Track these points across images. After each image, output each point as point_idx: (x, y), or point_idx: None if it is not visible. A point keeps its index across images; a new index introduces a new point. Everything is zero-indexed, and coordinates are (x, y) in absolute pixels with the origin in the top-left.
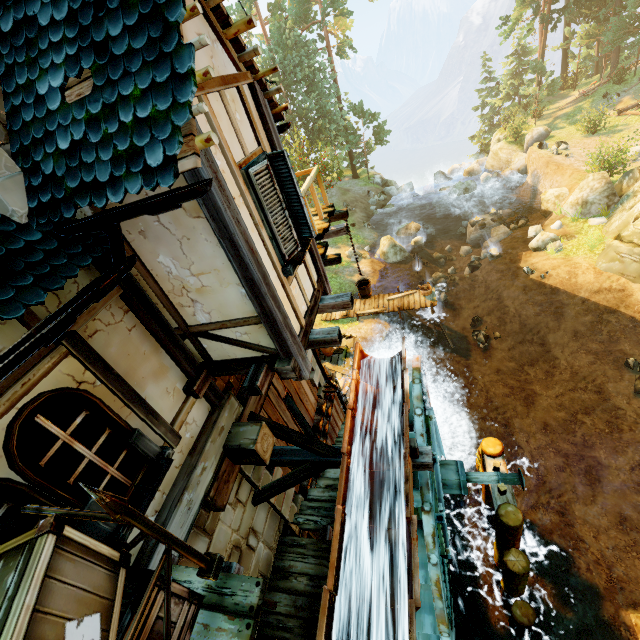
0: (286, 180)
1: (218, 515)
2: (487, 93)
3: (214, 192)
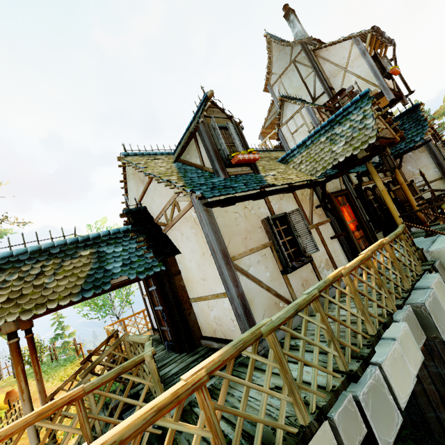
0: None
1: None
2: None
3: (430, 143)
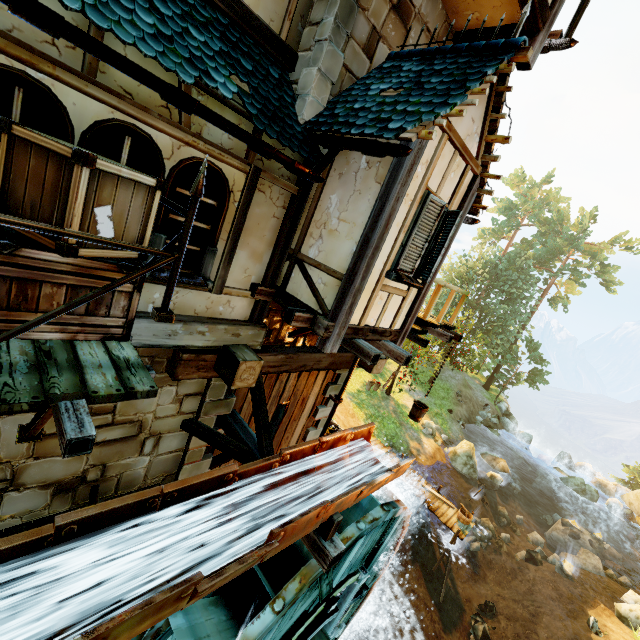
0: (445, 233)
1: (165, 384)
2: None
3: (403, 168)
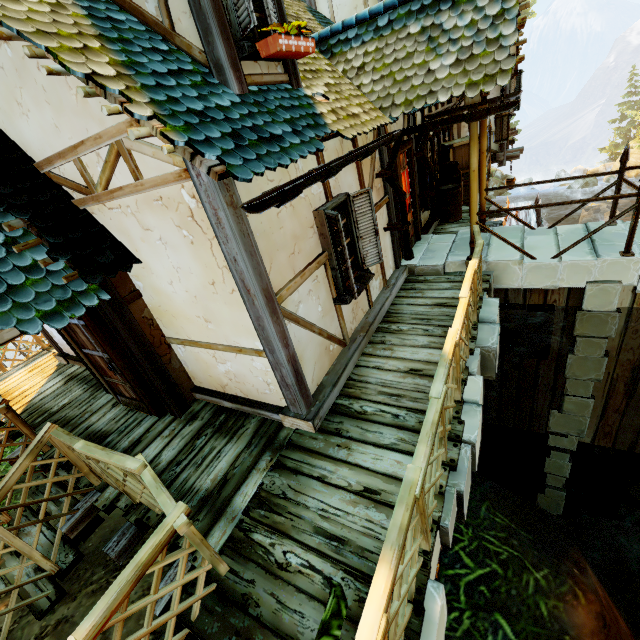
0: (516, 83)
1: None
2: (628, 106)
3: None
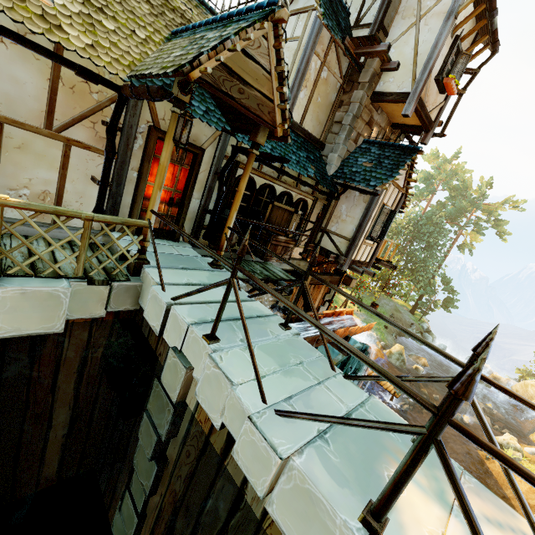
0: (390, 219)
1: (270, 286)
2: None
3: (376, 199)
